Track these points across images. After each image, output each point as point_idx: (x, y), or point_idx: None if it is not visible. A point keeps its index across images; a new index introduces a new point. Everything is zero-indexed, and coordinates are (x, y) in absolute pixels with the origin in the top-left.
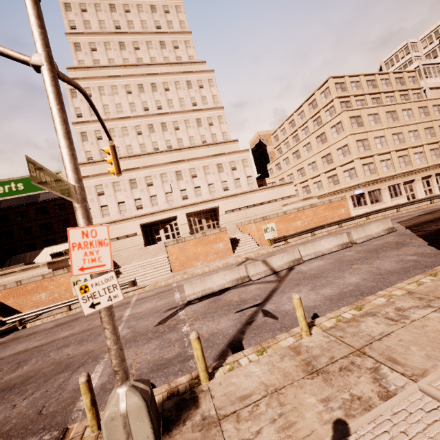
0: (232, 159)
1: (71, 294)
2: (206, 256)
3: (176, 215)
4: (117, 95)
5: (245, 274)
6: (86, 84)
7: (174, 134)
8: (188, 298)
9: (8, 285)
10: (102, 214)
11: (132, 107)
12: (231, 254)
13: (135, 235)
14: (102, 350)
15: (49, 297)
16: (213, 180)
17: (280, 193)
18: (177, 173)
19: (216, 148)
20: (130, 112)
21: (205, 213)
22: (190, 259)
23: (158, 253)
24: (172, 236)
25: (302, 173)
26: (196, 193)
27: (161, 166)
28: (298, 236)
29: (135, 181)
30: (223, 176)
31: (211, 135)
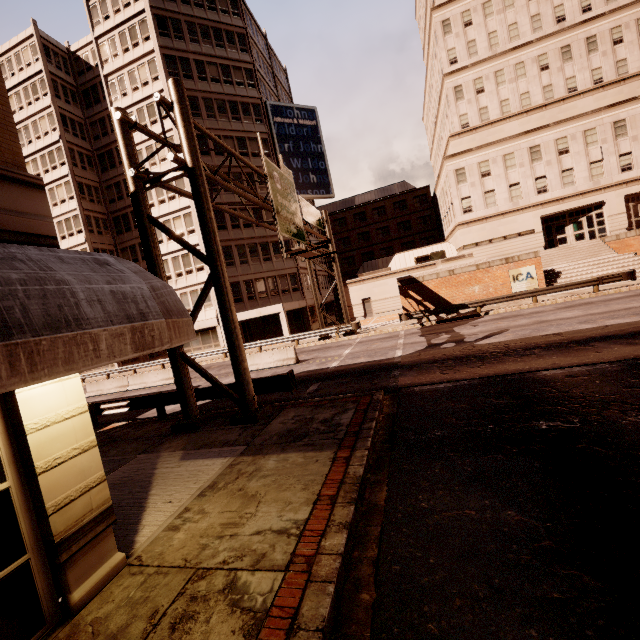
0: None
1: (508, 290)
2: None
3: (603, 200)
4: (512, 8)
5: None
6: (464, 6)
7: (609, 54)
8: None
9: (440, 274)
10: (485, 204)
11: (534, 23)
12: None
13: (530, 233)
14: None
15: (482, 291)
16: None
17: None
18: (616, 125)
19: None
20: (530, 33)
21: None
22: None
23: (596, 252)
24: (589, 235)
25: None
26: None
27: (588, 117)
28: None
29: (537, 150)
30: None
31: None
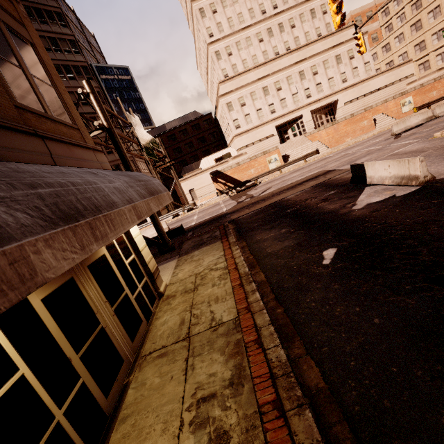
0: (349, 47)
1: (267, 169)
2: (354, 133)
3: (302, 114)
4: (237, 3)
5: (431, 115)
6: (210, 0)
7: (290, 33)
8: (396, 133)
9: (232, 166)
10: (246, 122)
11: (251, 14)
12: (373, 129)
13: (272, 136)
14: (378, 148)
15: (255, 172)
16: (332, 74)
17: (398, 75)
18: (300, 73)
19: (332, 39)
20: (250, 20)
21: (324, 109)
22: (342, 137)
23: (303, 142)
24: (299, 133)
25: (421, 48)
26: (318, 90)
27: (287, 69)
28: (441, 101)
29: (267, 89)
30: (342, 67)
31: (325, 26)
